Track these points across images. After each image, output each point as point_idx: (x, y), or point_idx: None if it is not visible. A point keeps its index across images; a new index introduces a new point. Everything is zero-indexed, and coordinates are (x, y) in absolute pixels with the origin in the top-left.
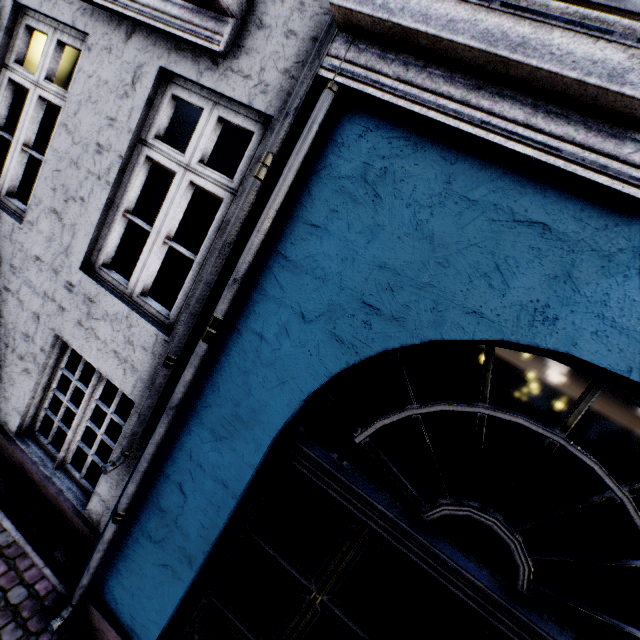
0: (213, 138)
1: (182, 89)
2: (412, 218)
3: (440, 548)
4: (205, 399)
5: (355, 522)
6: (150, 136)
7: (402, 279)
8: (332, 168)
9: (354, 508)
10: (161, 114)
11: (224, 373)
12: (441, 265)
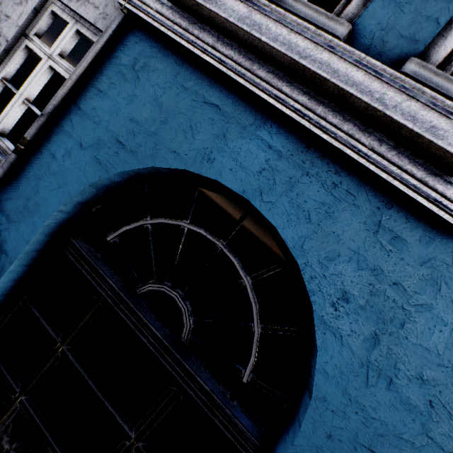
0: (72, 43)
1: (59, 9)
2: (154, 94)
3: (141, 310)
4: (8, 194)
5: (96, 294)
6: (32, 33)
7: (141, 128)
8: (118, 58)
9: (95, 282)
10: (42, 21)
11: (25, 178)
12: (163, 123)
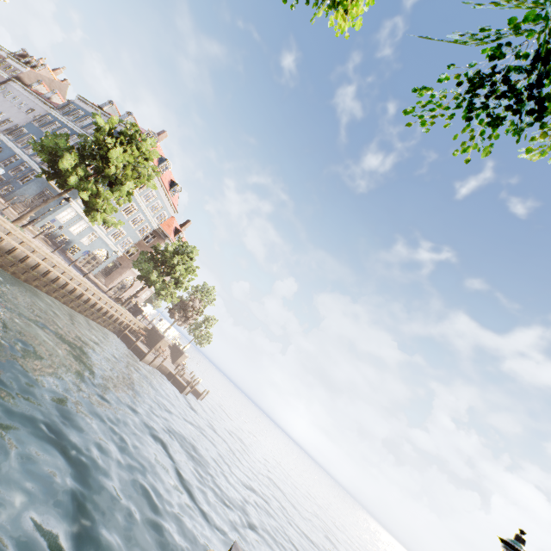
0: None
1: None
2: None
3: None
4: None
5: None
6: None
7: None
8: None
9: None
10: None
11: None
12: None
